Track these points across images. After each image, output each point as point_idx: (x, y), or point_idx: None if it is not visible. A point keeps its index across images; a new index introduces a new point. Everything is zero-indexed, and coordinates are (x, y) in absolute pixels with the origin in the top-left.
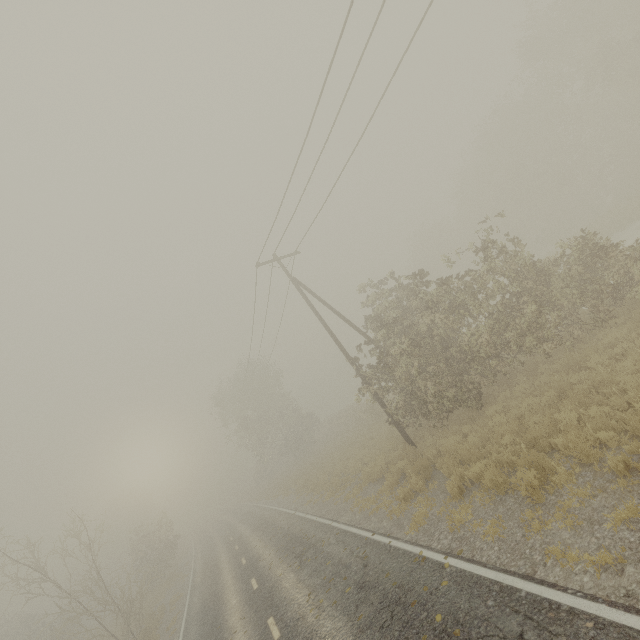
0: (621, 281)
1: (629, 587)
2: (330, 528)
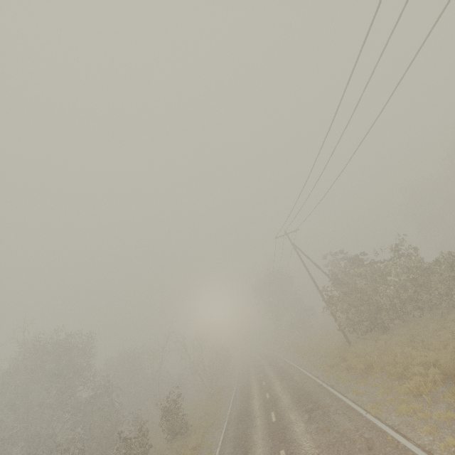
0: None
1: (359, 399)
2: (299, 370)
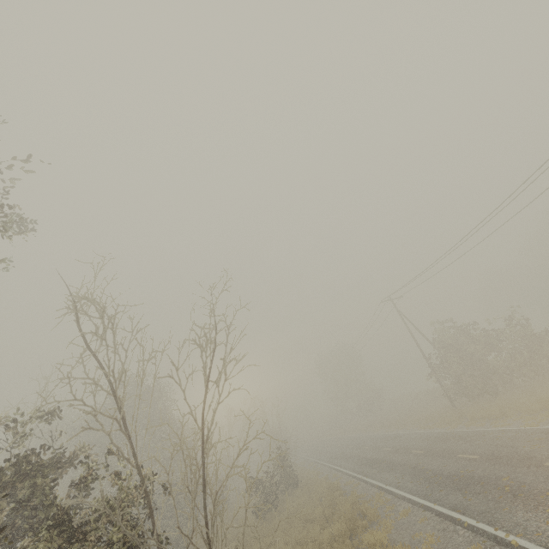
0: None
1: (507, 427)
2: (407, 433)
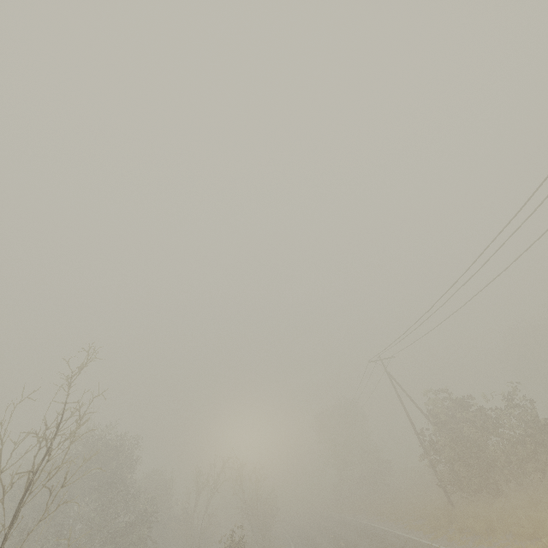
0: None
1: None
2: (390, 531)
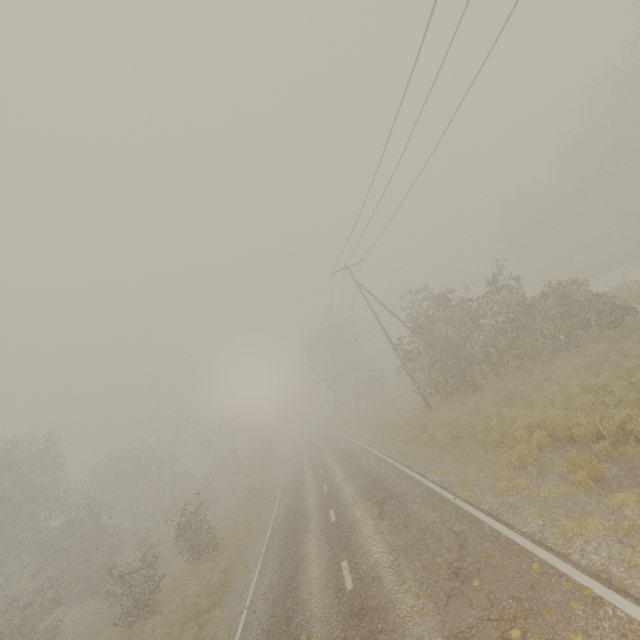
0: (590, 320)
1: (445, 480)
2: (366, 450)
